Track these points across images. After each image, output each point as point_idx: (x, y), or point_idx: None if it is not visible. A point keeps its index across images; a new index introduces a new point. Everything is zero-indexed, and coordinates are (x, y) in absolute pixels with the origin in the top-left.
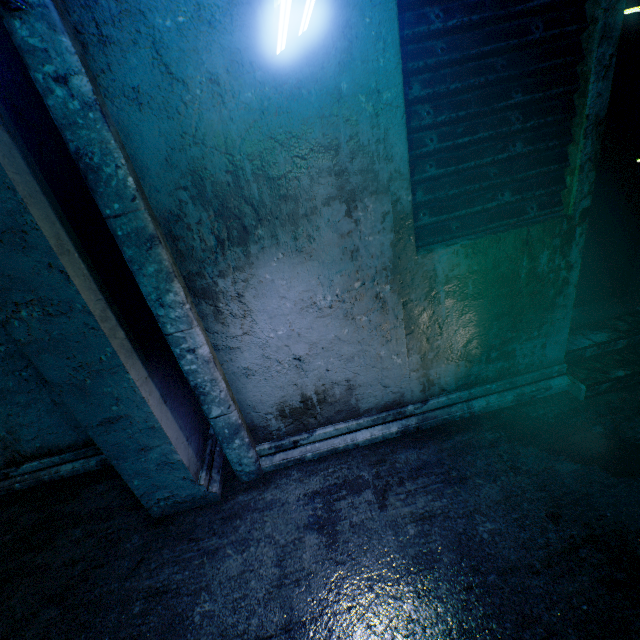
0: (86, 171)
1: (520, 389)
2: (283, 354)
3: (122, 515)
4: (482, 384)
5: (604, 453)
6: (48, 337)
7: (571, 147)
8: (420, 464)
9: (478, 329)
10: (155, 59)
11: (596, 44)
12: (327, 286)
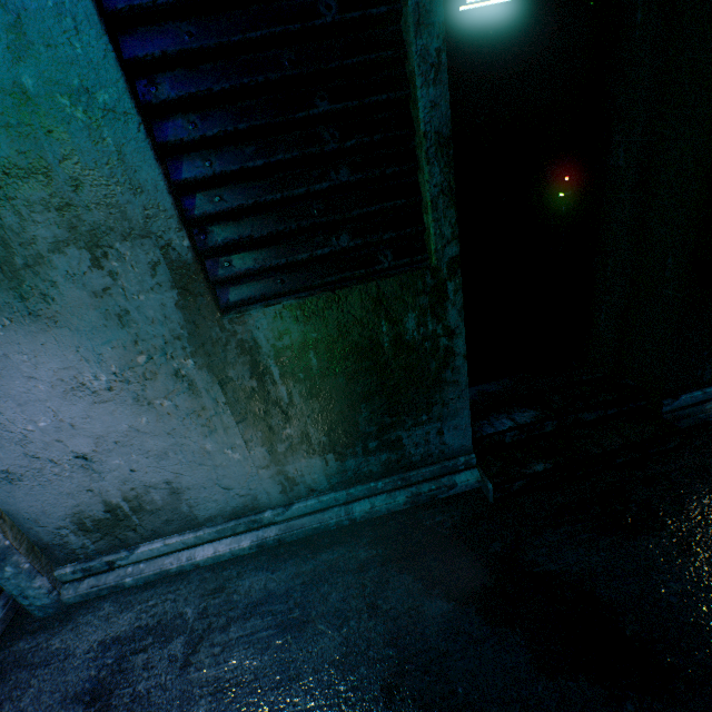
0: None
1: (416, 487)
2: (57, 452)
3: None
4: (366, 481)
5: (490, 586)
6: None
7: (420, 175)
8: (262, 596)
9: (341, 413)
10: None
11: (413, 33)
12: (96, 361)
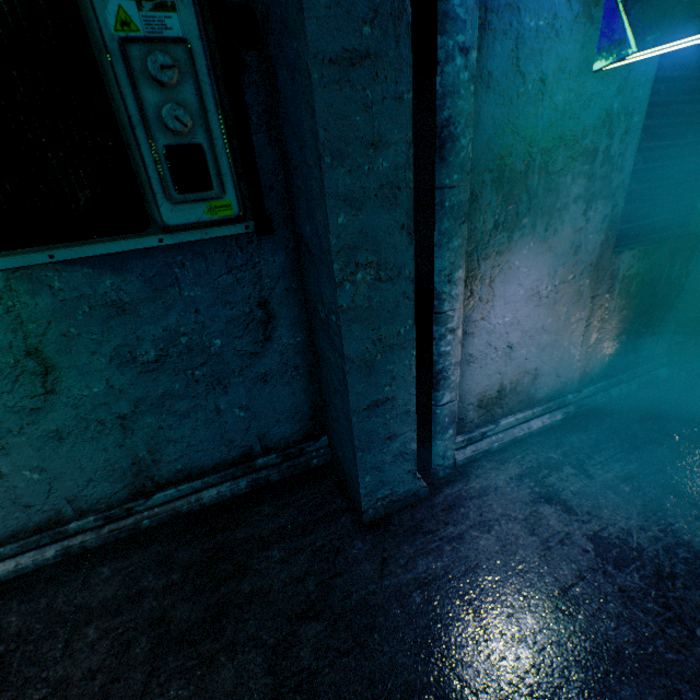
0: (446, 139)
1: (639, 379)
2: (501, 341)
3: (321, 528)
4: (615, 375)
5: None
6: (367, 304)
7: None
8: (594, 442)
9: (627, 324)
10: (512, 51)
11: None
12: (551, 277)
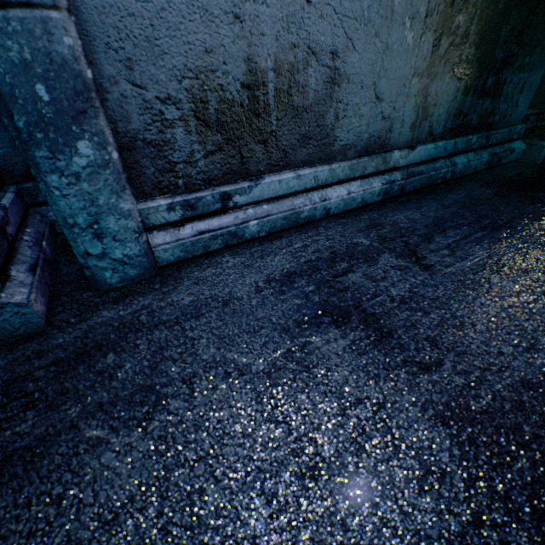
0: None
1: (491, 149)
2: None
3: None
4: (463, 135)
5: None
6: None
7: None
8: (433, 220)
9: (498, 15)
10: None
11: None
12: None
